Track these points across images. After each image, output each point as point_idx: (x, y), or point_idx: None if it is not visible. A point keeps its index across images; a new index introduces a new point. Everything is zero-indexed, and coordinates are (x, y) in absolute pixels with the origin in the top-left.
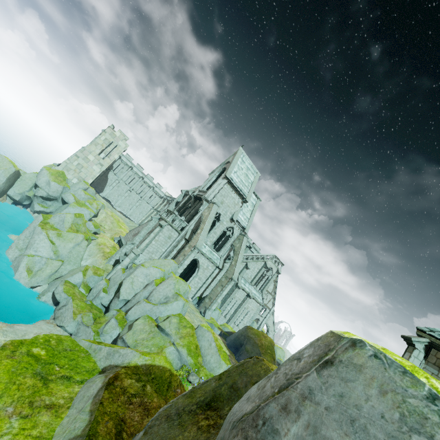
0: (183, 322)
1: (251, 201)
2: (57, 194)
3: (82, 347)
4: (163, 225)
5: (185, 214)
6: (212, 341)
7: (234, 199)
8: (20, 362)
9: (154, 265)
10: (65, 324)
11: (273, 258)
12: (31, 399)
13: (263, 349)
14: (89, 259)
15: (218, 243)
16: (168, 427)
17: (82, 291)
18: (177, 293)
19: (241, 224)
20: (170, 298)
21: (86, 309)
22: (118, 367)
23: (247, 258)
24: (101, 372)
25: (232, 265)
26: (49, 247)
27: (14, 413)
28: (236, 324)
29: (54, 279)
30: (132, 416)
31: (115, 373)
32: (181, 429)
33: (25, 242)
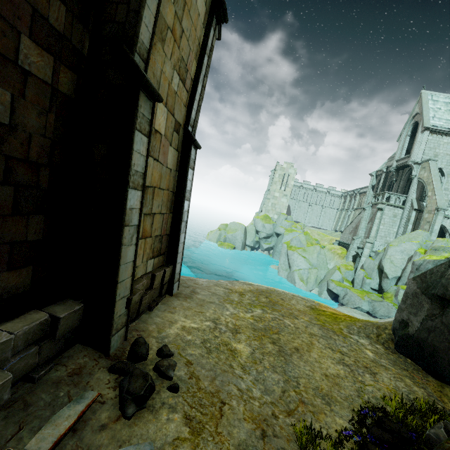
0: None
1: None
2: (271, 231)
3: None
4: (383, 207)
5: (394, 189)
6: None
7: (449, 143)
8: None
9: (401, 241)
10: (359, 305)
11: None
12: None
13: None
14: (330, 263)
15: None
16: None
17: (346, 285)
18: None
19: None
20: None
21: (364, 293)
22: None
23: None
24: None
25: None
26: (304, 261)
27: None
28: None
29: (318, 283)
30: None
31: None
32: None
33: (285, 264)
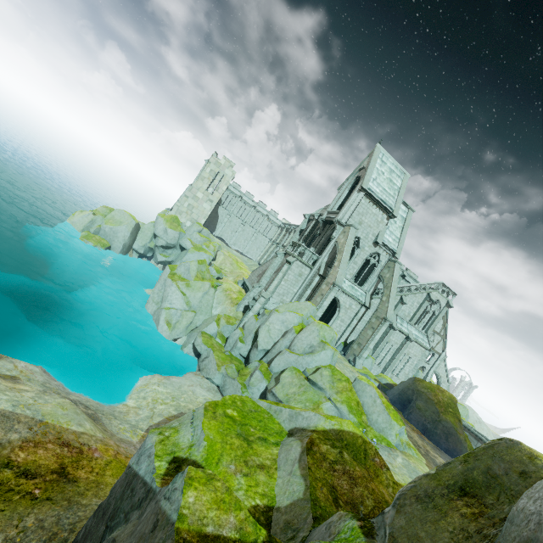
0: (337, 374)
1: (399, 214)
2: (175, 242)
3: (262, 408)
4: (292, 261)
5: (314, 244)
6: (376, 397)
7: (375, 215)
8: (222, 423)
9: (289, 309)
10: (211, 376)
11: (438, 287)
12: (244, 459)
13: (442, 407)
14: (218, 307)
15: (360, 274)
16: (423, 509)
17: (218, 342)
18: (322, 341)
19: (389, 247)
20: (315, 347)
21: (227, 360)
22: (305, 430)
23: (401, 291)
24: (289, 435)
25: (383, 302)
26: (182, 299)
27: (237, 471)
28: (395, 374)
29: (191, 330)
30: (340, 484)
31: (309, 438)
32: (440, 513)
33: (159, 295)
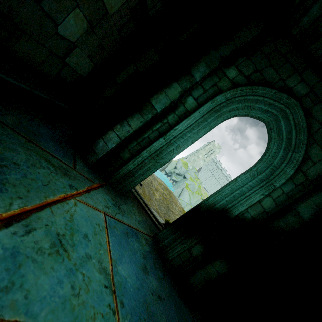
0: None
1: None
2: (182, 173)
3: None
4: None
5: None
6: None
7: None
8: None
9: None
10: None
11: None
12: None
13: None
14: None
15: None
16: None
17: None
18: None
19: None
20: None
21: None
22: None
23: None
24: None
25: None
26: (188, 198)
27: None
28: None
29: None
30: None
31: None
32: None
33: (177, 193)
